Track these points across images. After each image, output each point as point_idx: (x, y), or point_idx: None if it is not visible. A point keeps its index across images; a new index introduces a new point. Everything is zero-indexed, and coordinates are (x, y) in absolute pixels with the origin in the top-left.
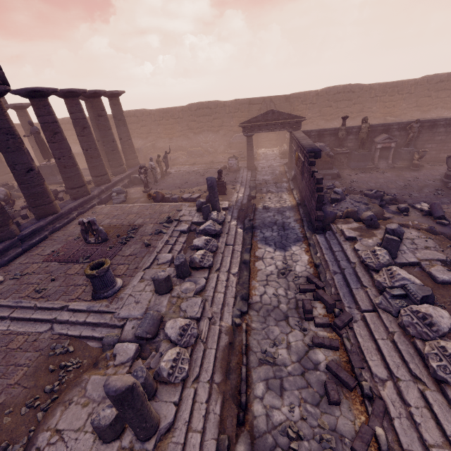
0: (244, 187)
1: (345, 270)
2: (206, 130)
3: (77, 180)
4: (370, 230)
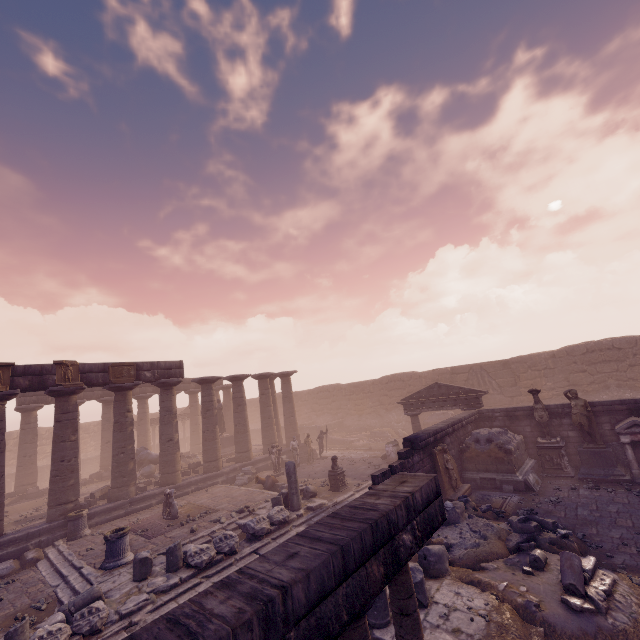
0: None
1: None
2: (400, 405)
3: (211, 453)
4: None
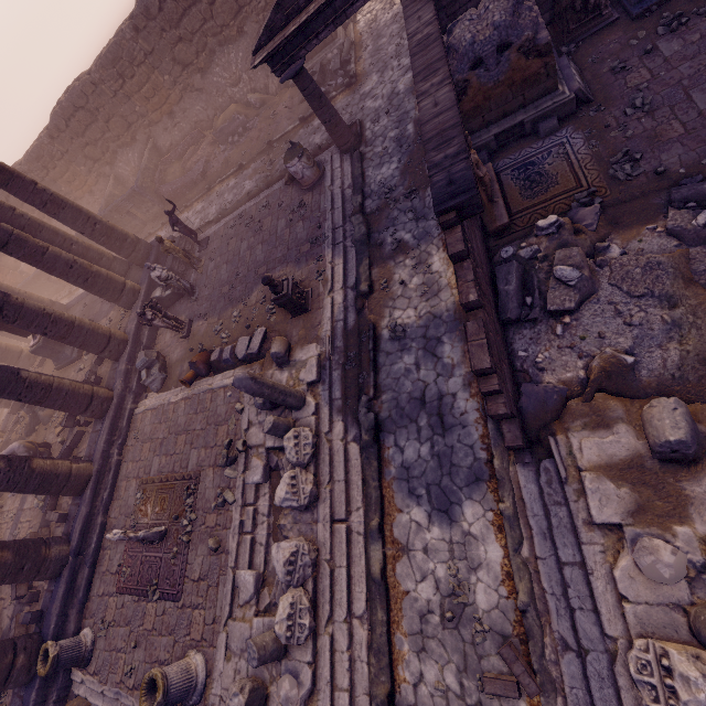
0: (343, 254)
1: (588, 658)
2: (216, 45)
3: (74, 402)
4: (670, 475)
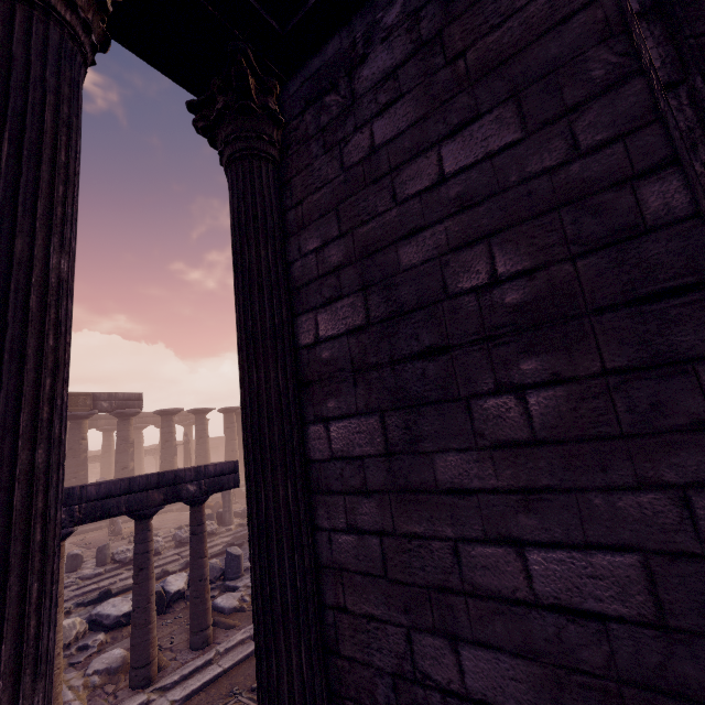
0: None
1: None
2: None
3: None
4: None
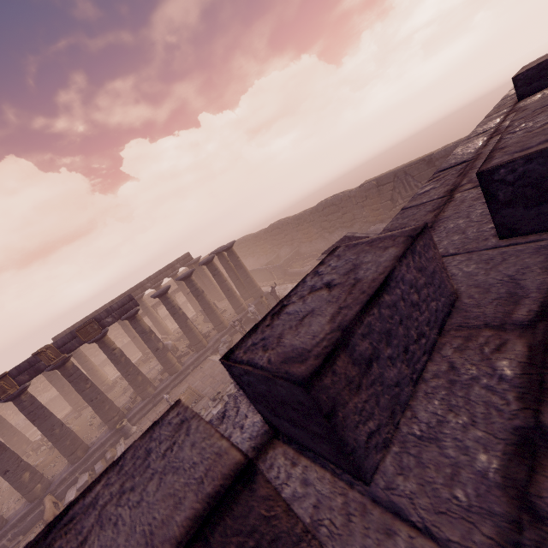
0: None
1: None
2: (339, 227)
3: (194, 340)
4: None
